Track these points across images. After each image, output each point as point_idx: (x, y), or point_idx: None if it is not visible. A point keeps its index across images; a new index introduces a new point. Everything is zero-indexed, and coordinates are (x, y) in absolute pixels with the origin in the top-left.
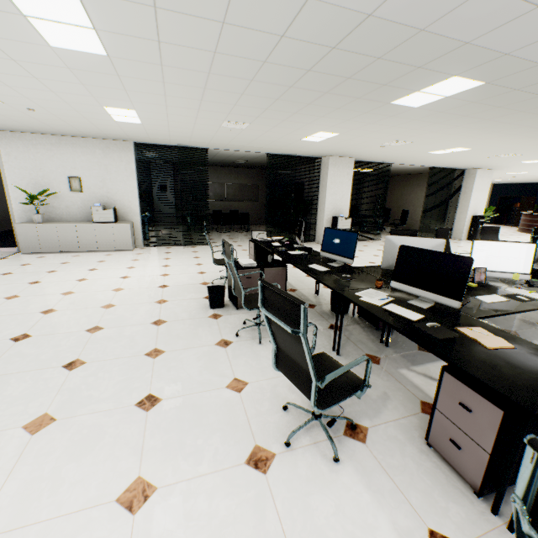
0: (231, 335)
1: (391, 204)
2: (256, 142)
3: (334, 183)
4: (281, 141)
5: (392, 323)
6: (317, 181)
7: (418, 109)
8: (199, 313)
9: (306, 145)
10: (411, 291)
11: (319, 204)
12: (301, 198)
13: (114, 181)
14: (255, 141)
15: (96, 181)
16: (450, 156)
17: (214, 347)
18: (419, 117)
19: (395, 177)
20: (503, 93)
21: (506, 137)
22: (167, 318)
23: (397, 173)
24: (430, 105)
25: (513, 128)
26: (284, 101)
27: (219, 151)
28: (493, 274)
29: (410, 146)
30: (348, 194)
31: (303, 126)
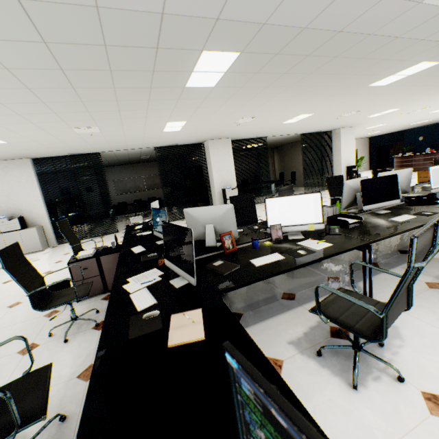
0: (45, 336)
1: (286, 169)
2: (131, 140)
3: (217, 161)
4: (149, 136)
5: (107, 320)
6: (205, 162)
7: (218, 88)
8: (39, 312)
9: (174, 135)
10: (173, 268)
11: (210, 181)
12: (202, 178)
13: (19, 194)
14: (129, 139)
15: (1, 197)
16: (305, 123)
17: (13, 356)
18: (229, 95)
19: (284, 147)
20: (270, 60)
21: (328, 99)
22: (1, 324)
23: (283, 143)
24: (223, 82)
25: (323, 90)
26: (91, 102)
27: (114, 152)
28: (290, 228)
29: (261, 121)
30: (232, 168)
31: (145, 120)
